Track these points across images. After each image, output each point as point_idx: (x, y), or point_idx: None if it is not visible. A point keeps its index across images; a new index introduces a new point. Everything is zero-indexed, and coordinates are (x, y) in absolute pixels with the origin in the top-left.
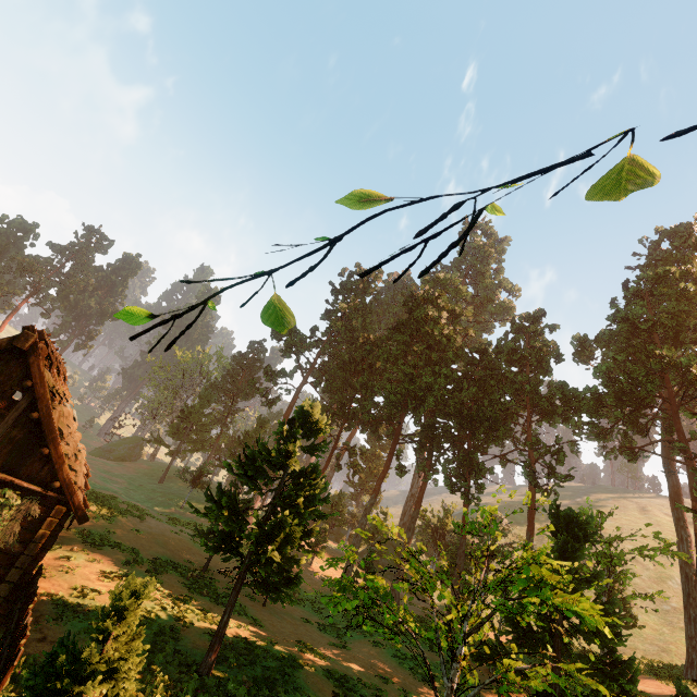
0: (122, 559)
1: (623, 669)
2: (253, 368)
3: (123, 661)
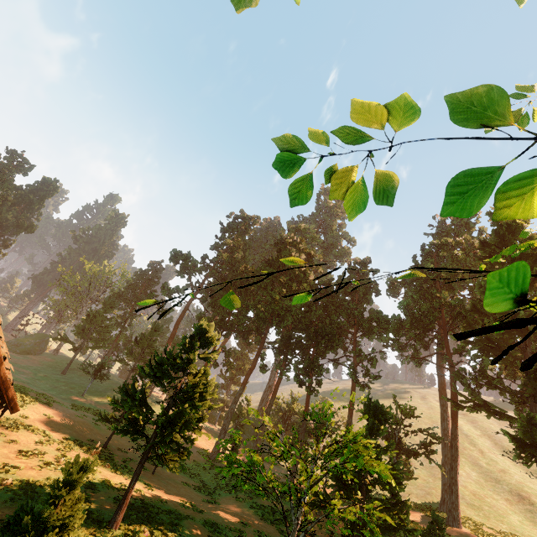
0: (35, 440)
1: (402, 506)
2: (151, 283)
3: (72, 518)
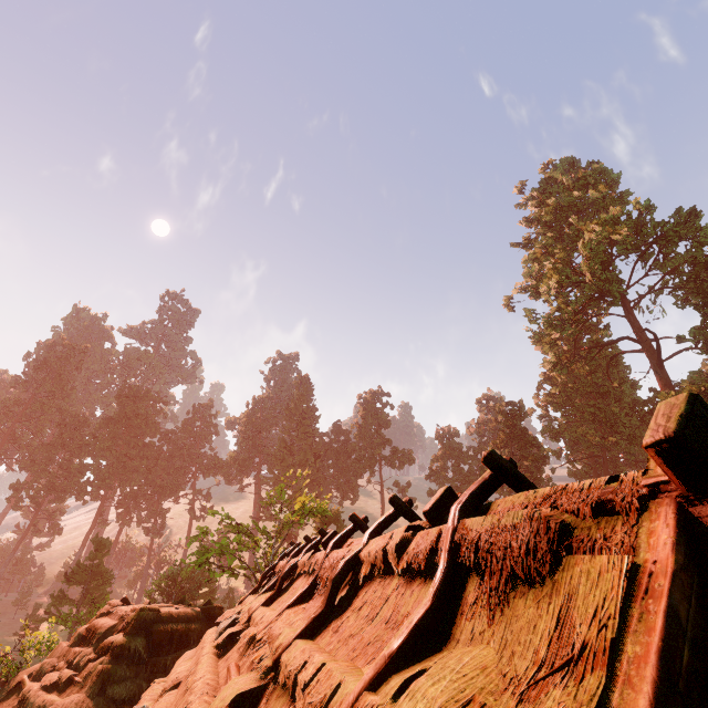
0: None
1: (213, 591)
2: None
3: None
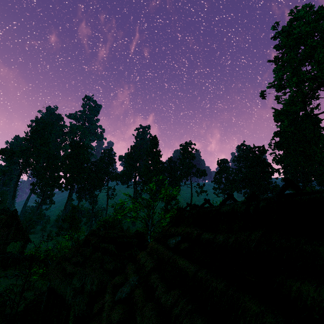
0: None
1: (122, 227)
2: None
3: None
